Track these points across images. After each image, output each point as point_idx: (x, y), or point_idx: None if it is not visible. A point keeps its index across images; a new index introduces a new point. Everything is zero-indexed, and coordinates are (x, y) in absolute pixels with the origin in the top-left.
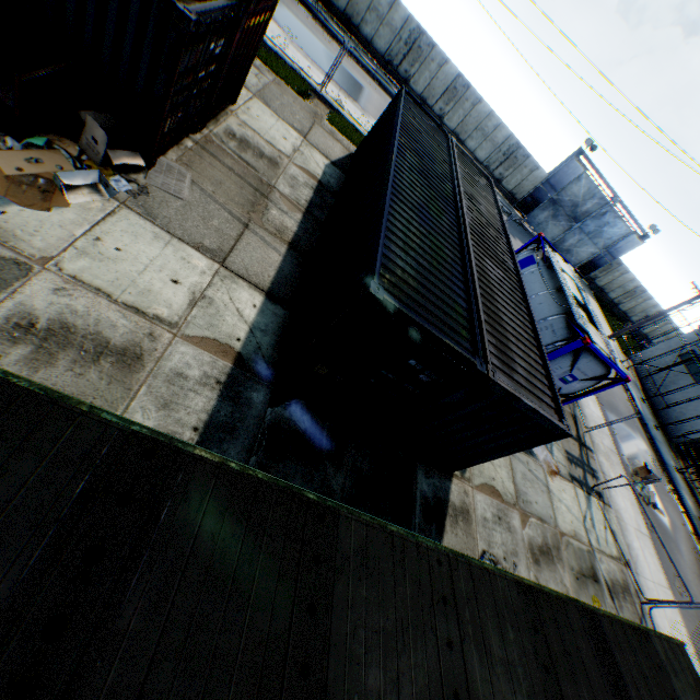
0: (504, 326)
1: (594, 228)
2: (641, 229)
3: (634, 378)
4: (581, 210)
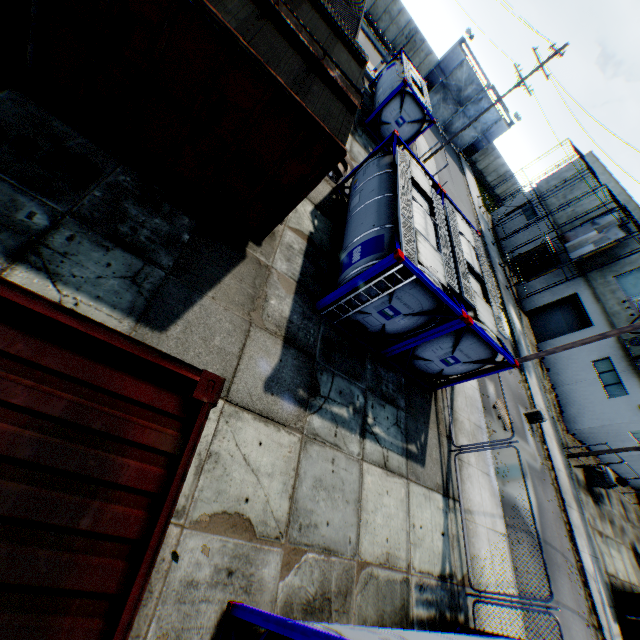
0: (333, 6)
1: (474, 113)
2: (508, 116)
3: (489, 222)
4: (464, 96)
